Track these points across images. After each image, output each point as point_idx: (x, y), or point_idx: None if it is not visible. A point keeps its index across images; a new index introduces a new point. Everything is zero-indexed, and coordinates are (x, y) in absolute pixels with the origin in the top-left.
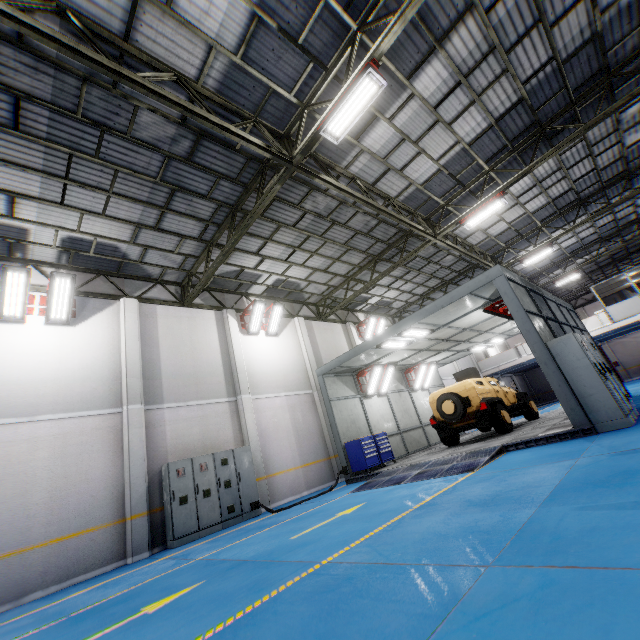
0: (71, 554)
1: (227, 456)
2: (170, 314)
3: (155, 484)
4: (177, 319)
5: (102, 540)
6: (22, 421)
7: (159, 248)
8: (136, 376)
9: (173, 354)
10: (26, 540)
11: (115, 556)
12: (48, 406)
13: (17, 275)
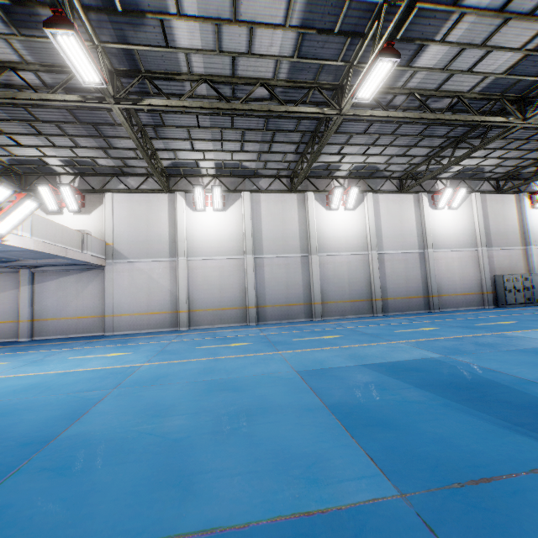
0: (468, 300)
1: (526, 276)
2: (492, 199)
3: (491, 282)
4: (495, 202)
5: (476, 298)
6: (448, 251)
7: (506, 166)
8: (483, 234)
9: (494, 222)
10: (456, 292)
11: (480, 304)
12: (454, 245)
13: (449, 190)
